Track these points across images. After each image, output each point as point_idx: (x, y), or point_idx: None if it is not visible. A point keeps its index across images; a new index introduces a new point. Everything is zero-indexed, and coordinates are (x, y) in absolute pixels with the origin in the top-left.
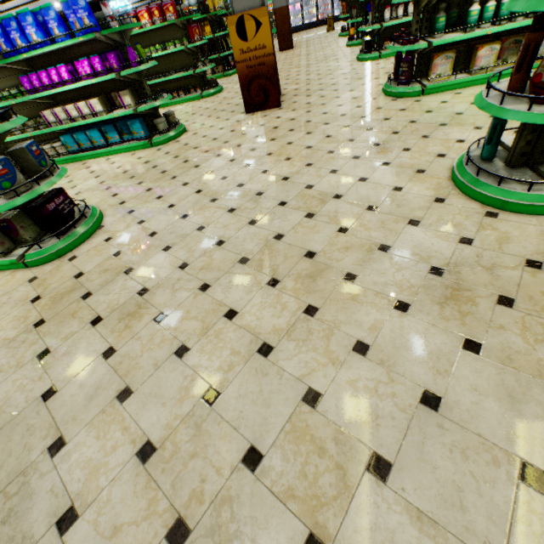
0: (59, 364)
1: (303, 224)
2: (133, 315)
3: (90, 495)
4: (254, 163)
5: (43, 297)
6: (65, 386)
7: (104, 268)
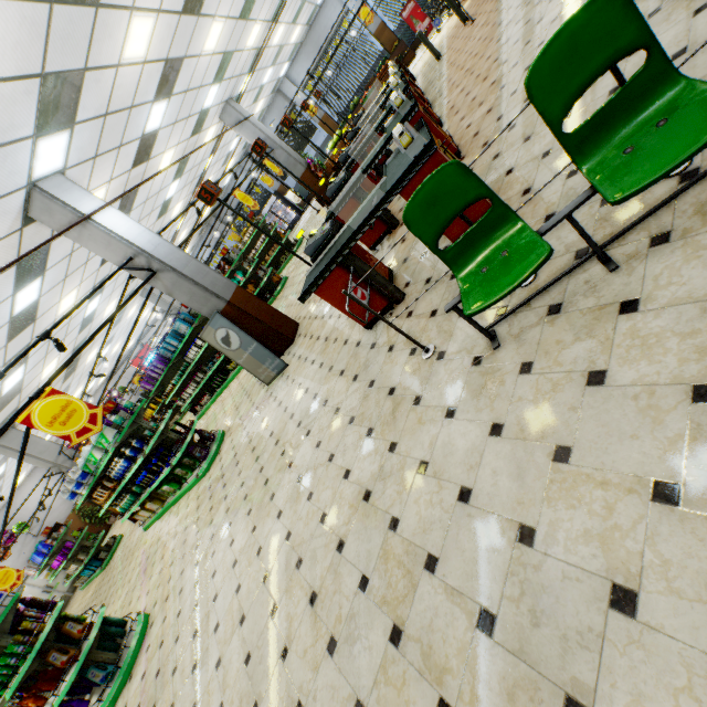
0: None
1: None
2: None
3: None
4: None
5: None
6: None
7: None
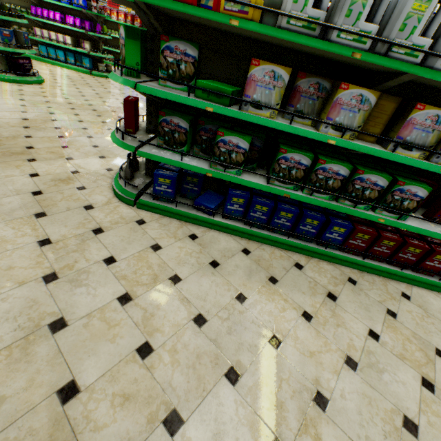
0: (1, 101)
1: None
2: (39, 104)
3: (2, 118)
4: None
5: (0, 88)
6: (2, 105)
7: (34, 92)
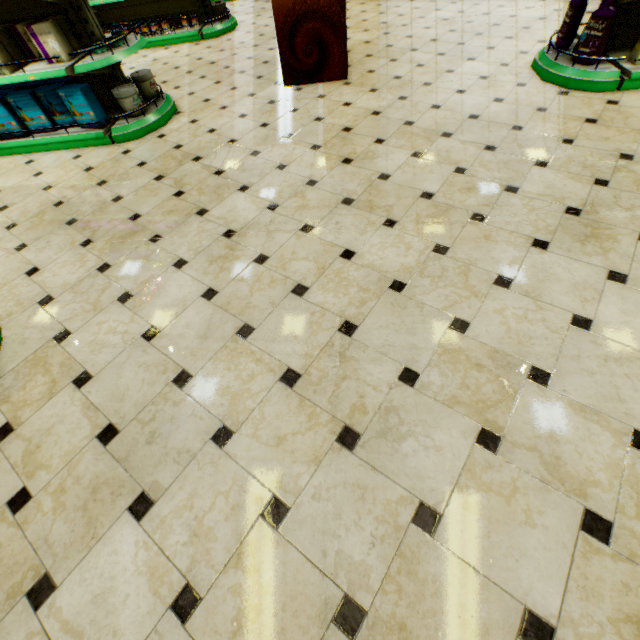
0: None
1: (481, 476)
2: None
3: None
4: (320, 224)
5: None
6: None
7: None
